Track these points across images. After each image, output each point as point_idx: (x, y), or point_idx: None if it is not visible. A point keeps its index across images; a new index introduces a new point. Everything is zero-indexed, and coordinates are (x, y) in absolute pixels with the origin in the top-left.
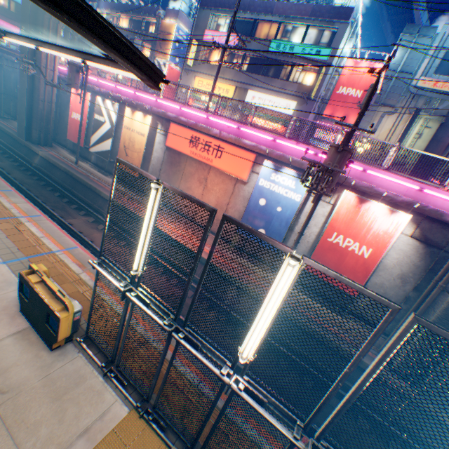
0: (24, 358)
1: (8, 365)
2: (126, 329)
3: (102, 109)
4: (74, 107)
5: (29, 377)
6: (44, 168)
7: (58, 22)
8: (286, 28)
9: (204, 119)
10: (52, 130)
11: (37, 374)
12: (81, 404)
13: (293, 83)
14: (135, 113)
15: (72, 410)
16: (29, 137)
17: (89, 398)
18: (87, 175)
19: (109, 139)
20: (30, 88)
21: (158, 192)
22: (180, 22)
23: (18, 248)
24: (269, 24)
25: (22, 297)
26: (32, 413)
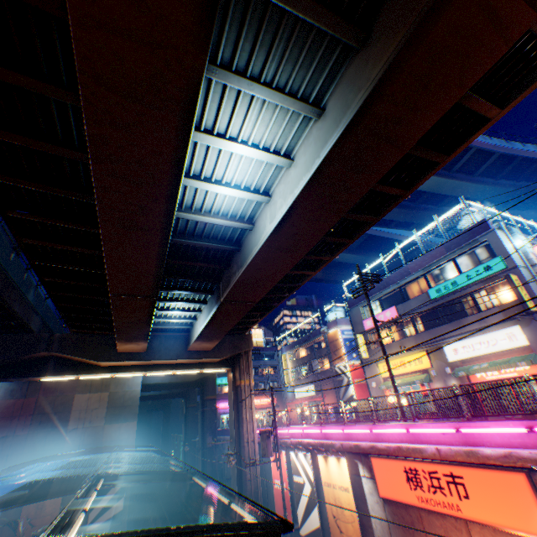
0: None
1: None
2: None
3: (297, 464)
4: (274, 472)
5: None
6: None
7: (250, 395)
8: (432, 272)
9: (404, 433)
10: None
11: None
12: None
13: (488, 308)
14: (327, 458)
15: None
16: None
17: None
18: None
19: (313, 507)
20: (238, 469)
21: None
22: (340, 325)
23: None
24: (413, 281)
25: None
26: None
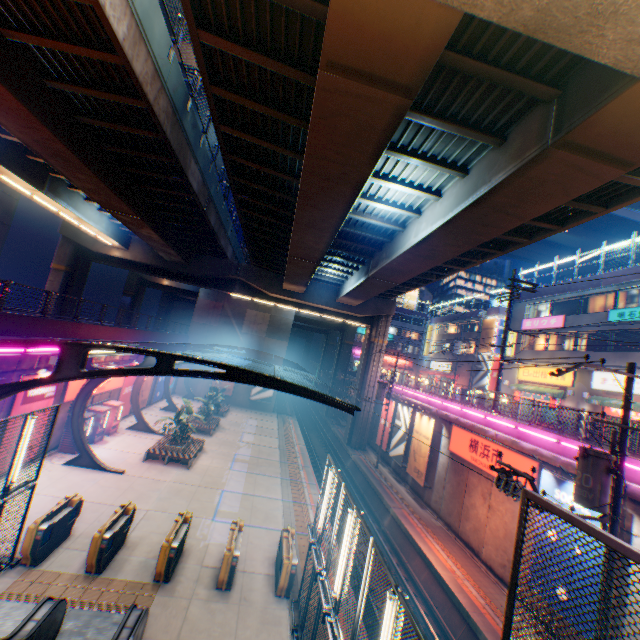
0: (262, 589)
1: (254, 587)
2: (310, 585)
3: (400, 413)
4: (383, 413)
5: (258, 600)
6: (351, 469)
7: (380, 353)
8: (628, 292)
9: (483, 418)
10: (365, 434)
11: (262, 601)
12: (270, 635)
13: None
14: (422, 416)
15: (264, 634)
16: (349, 440)
17: (276, 635)
18: (379, 479)
19: (402, 442)
20: (356, 401)
21: (332, 472)
22: (502, 315)
23: (295, 523)
24: (601, 295)
25: (278, 549)
26: (249, 618)
